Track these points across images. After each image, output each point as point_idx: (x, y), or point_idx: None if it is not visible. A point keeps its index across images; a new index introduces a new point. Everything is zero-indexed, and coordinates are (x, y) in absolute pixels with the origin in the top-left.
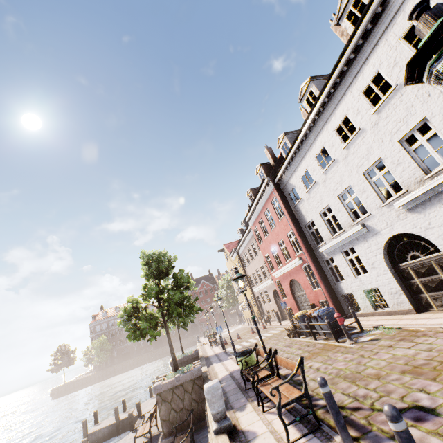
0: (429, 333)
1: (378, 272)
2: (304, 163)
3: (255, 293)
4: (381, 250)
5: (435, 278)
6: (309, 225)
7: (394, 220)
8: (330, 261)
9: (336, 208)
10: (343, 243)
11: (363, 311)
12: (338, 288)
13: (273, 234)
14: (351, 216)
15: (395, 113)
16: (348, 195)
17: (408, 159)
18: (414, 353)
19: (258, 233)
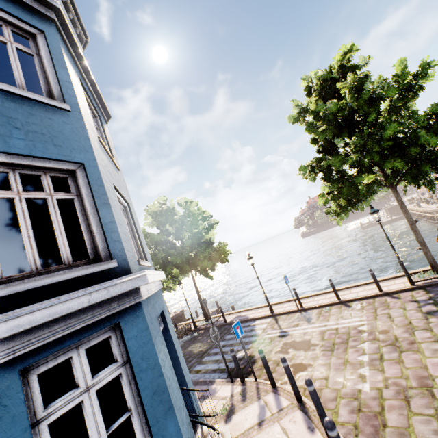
0: None
1: None
2: None
3: None
4: None
5: None
6: None
7: None
8: None
9: None
10: None
11: None
12: None
13: None
14: None
15: None
16: None
17: None
18: None
19: None
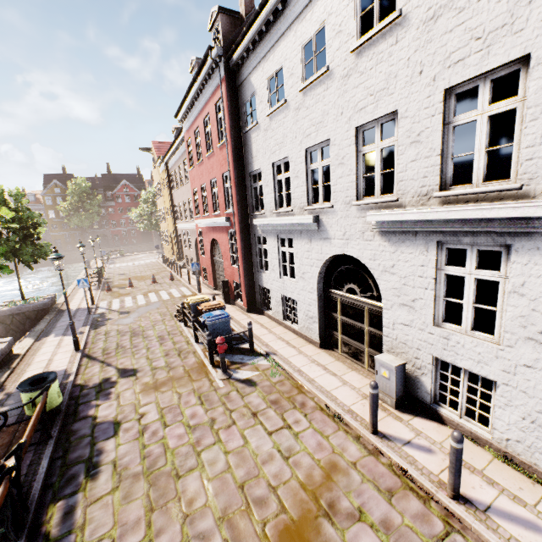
0: (309, 404)
1: (305, 286)
2: (283, 47)
3: (178, 229)
4: (320, 264)
5: (358, 326)
6: (259, 173)
7: (356, 235)
8: (262, 240)
9: (295, 169)
10: (283, 229)
11: (272, 314)
12: (259, 277)
13: (208, 164)
14: (309, 193)
15: (487, 4)
16: (320, 156)
17: (436, 142)
18: (268, 454)
19: (192, 150)
